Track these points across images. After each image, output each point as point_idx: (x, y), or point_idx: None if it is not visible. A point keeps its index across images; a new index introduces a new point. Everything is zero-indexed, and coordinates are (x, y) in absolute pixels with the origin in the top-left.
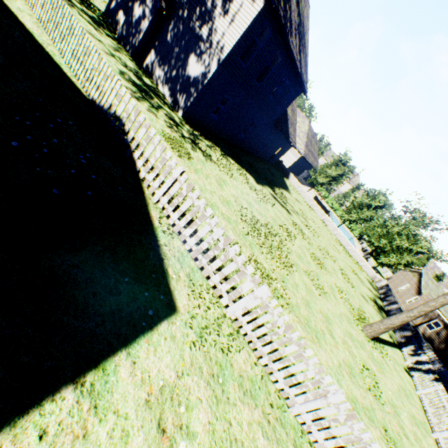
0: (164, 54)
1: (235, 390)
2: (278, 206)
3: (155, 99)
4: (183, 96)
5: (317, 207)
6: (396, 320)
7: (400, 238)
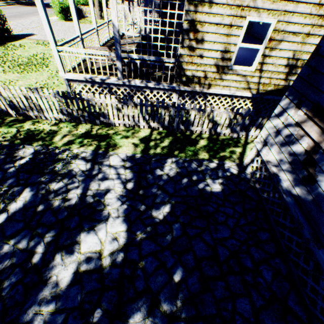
0: None
1: None
2: None
3: None
4: None
5: None
6: None
7: None
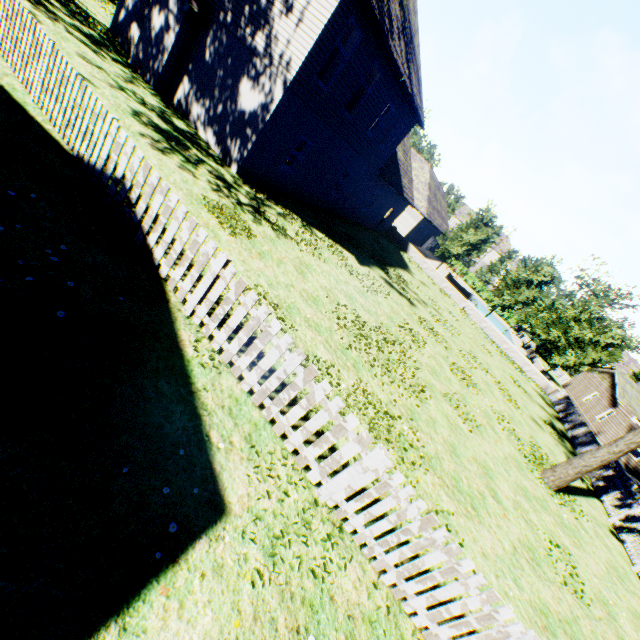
0: (202, 81)
1: None
2: (395, 295)
3: (193, 150)
4: (235, 142)
5: (453, 290)
6: (592, 460)
7: (578, 326)
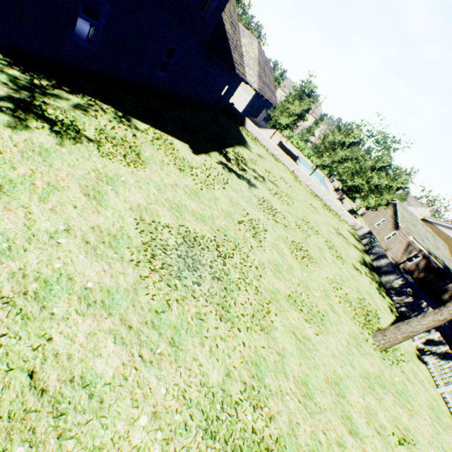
0: None
1: None
2: (235, 180)
3: None
4: None
5: (284, 157)
6: (419, 327)
7: (377, 175)
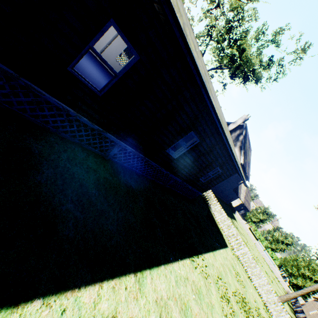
0: None
1: (241, 268)
2: (235, 228)
3: None
4: None
5: (251, 234)
6: (291, 295)
7: (303, 268)
